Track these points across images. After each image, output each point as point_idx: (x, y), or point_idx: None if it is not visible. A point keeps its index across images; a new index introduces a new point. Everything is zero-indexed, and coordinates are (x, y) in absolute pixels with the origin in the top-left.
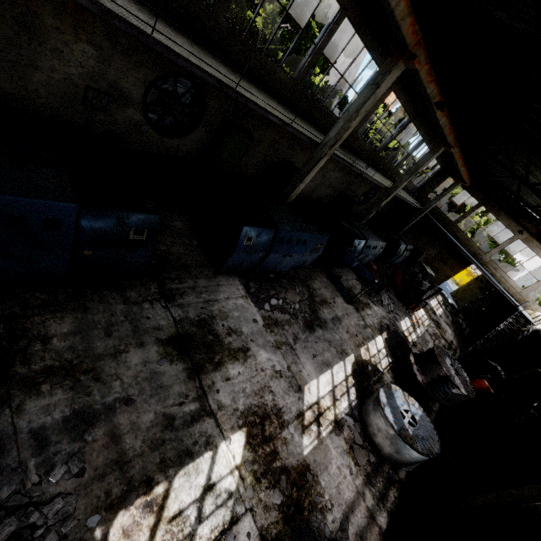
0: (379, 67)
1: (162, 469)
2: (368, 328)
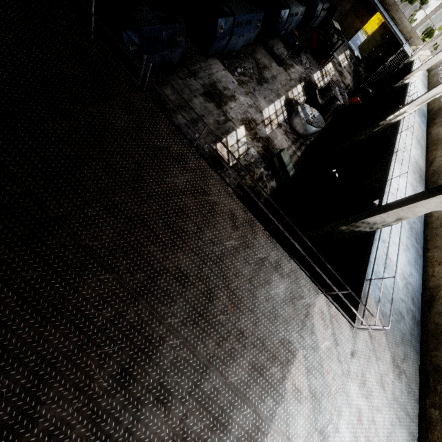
0: None
1: (223, 135)
2: (292, 81)
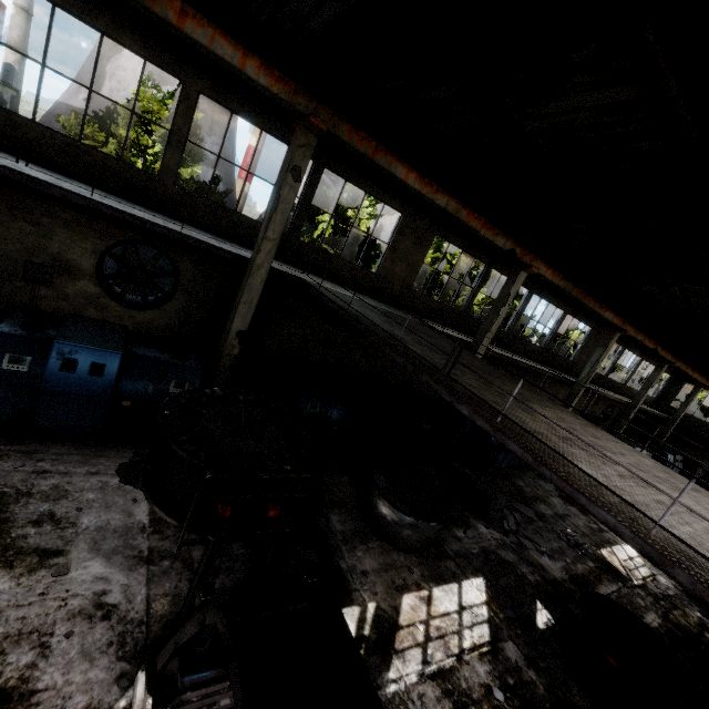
0: (591, 327)
1: (604, 543)
2: None
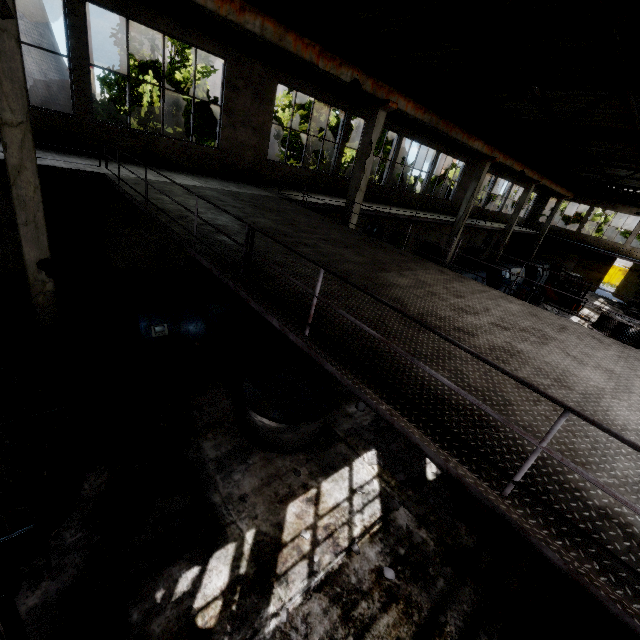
0: (464, 162)
1: None
2: None
